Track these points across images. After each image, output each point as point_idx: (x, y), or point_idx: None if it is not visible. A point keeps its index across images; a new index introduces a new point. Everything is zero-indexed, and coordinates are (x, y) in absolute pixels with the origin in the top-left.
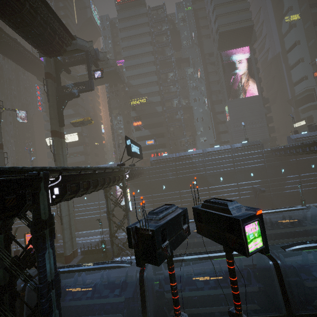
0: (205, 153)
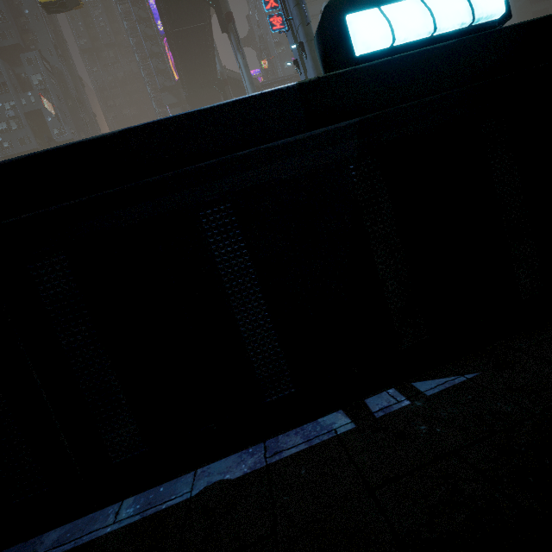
0: None
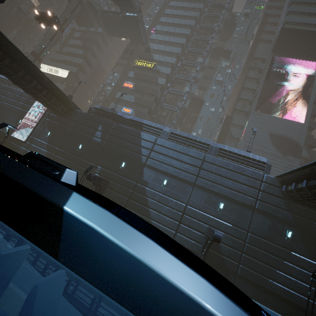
0: (166, 132)
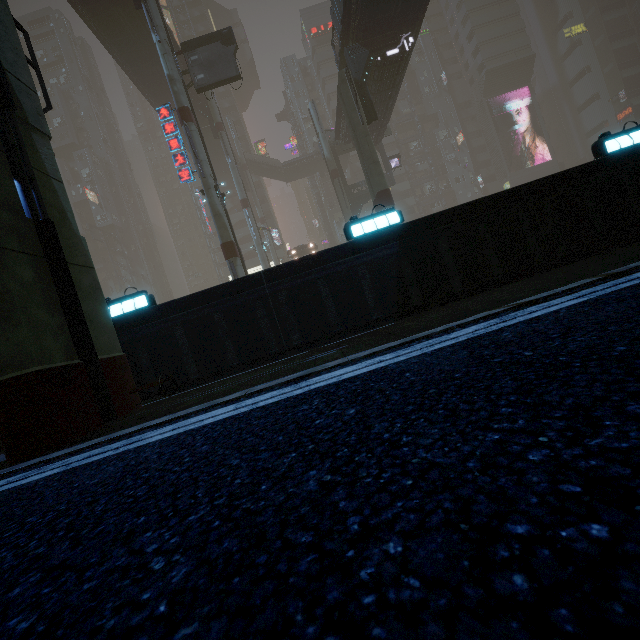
0: None
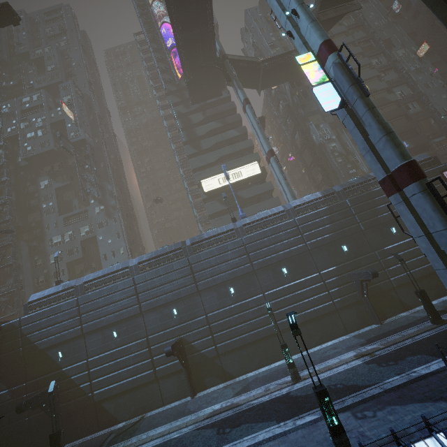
0: None
